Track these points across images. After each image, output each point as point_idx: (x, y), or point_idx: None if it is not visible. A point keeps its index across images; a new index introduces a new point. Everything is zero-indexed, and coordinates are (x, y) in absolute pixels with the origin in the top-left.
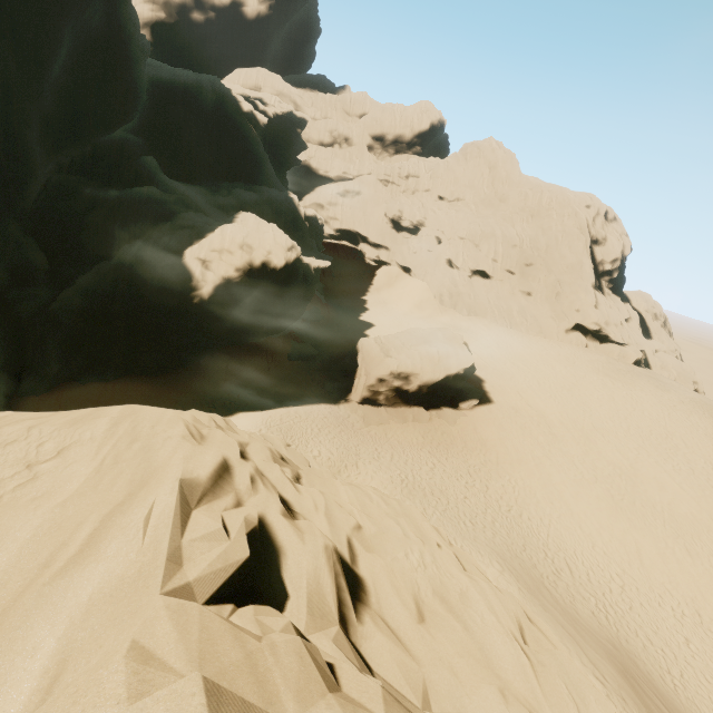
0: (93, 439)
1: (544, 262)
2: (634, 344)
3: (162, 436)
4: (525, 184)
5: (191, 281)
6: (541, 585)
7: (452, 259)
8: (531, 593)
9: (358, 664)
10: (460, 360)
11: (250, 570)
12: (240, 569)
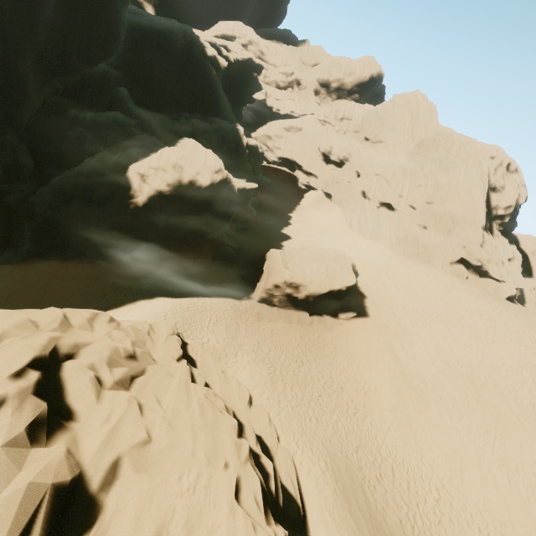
0: None
1: (443, 202)
2: (511, 282)
3: None
4: (439, 133)
5: (129, 190)
6: (360, 488)
7: (366, 191)
8: (345, 496)
9: None
10: (344, 279)
11: None
12: None
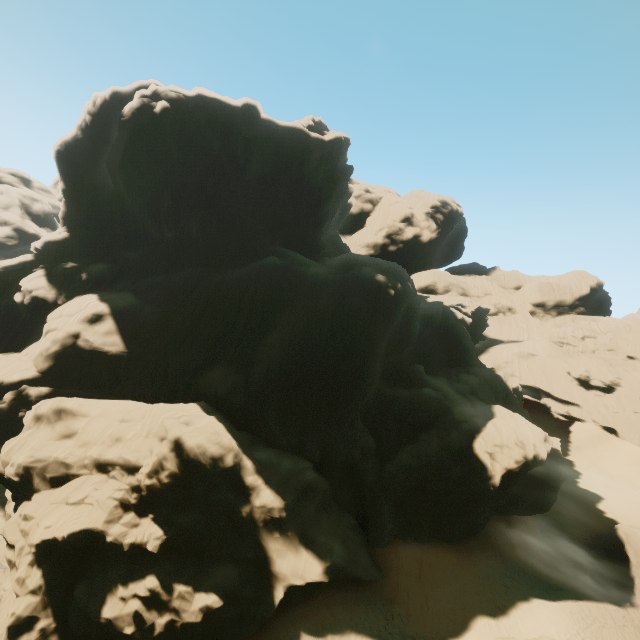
0: None
1: None
2: None
3: None
4: None
5: (486, 471)
6: None
7: None
8: None
9: None
10: None
11: None
12: None
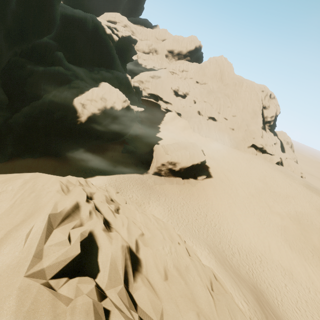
0: (12, 190)
1: (241, 115)
2: (277, 155)
3: (46, 190)
4: (235, 78)
5: (76, 113)
6: (226, 259)
7: (200, 111)
8: (221, 263)
9: (128, 305)
10: (199, 158)
11: (81, 259)
12: (73, 260)
